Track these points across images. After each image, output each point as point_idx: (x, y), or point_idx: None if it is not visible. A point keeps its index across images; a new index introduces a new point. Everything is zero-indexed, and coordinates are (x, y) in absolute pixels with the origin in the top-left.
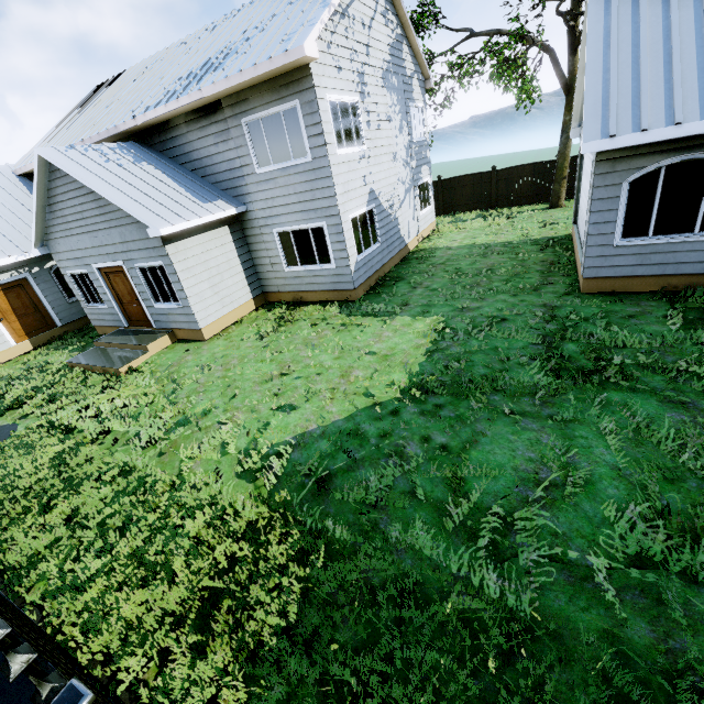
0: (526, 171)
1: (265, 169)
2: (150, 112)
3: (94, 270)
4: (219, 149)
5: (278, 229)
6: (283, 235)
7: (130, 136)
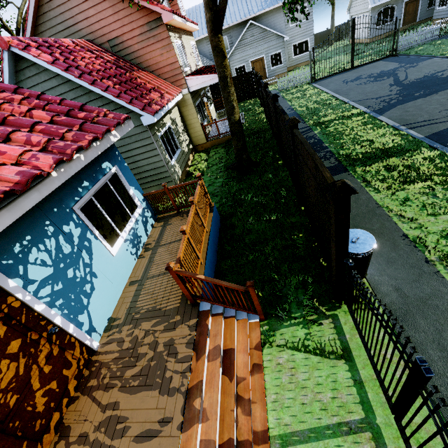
0: (318, 36)
1: (293, 25)
2: (262, 11)
3: (249, 62)
4: (278, 21)
5: (293, 44)
6: (294, 46)
7: (243, 22)
